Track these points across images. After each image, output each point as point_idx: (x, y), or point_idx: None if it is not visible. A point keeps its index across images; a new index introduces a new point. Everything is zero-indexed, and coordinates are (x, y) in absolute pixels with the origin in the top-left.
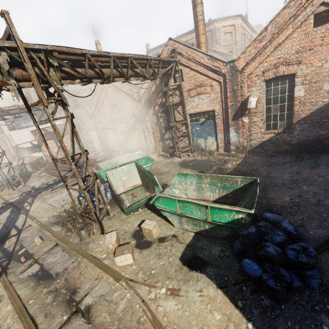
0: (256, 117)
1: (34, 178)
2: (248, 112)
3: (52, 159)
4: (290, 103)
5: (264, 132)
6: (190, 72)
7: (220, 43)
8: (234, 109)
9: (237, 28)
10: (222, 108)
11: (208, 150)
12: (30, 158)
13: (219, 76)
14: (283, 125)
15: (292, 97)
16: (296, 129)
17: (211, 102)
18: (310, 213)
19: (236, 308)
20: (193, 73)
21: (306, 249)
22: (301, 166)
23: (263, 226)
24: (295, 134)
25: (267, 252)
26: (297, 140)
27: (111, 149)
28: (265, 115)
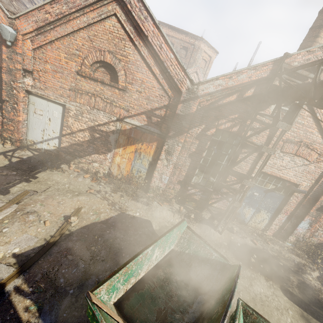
0: None
1: None
2: None
3: None
4: None
5: None
6: (308, 118)
7: (196, 64)
8: None
9: (211, 61)
10: (310, 187)
11: (251, 225)
12: None
13: None
14: None
15: None
16: None
17: (303, 173)
18: None
19: None
20: (309, 122)
21: None
22: None
23: None
24: None
25: None
26: None
27: (30, 142)
28: None
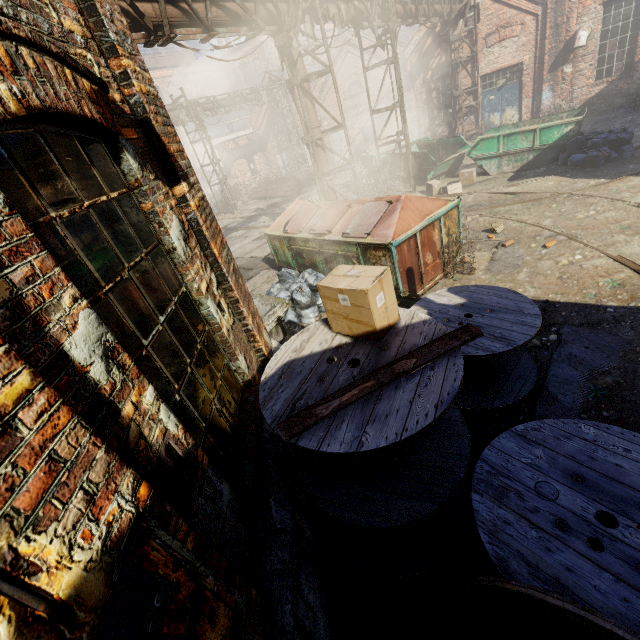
0: (584, 63)
1: (242, 207)
2: (572, 57)
3: (371, 112)
4: (634, 32)
5: (592, 84)
6: (492, 6)
7: None
8: (553, 55)
9: None
10: (535, 57)
11: None
12: (227, 183)
13: (537, 7)
14: (620, 69)
15: (638, 23)
16: (638, 70)
17: (518, 50)
18: (636, 140)
19: (565, 177)
20: (496, 8)
21: (625, 130)
22: (637, 116)
23: (590, 135)
24: (636, 78)
25: (592, 142)
26: (638, 87)
27: (337, 163)
28: (597, 58)
